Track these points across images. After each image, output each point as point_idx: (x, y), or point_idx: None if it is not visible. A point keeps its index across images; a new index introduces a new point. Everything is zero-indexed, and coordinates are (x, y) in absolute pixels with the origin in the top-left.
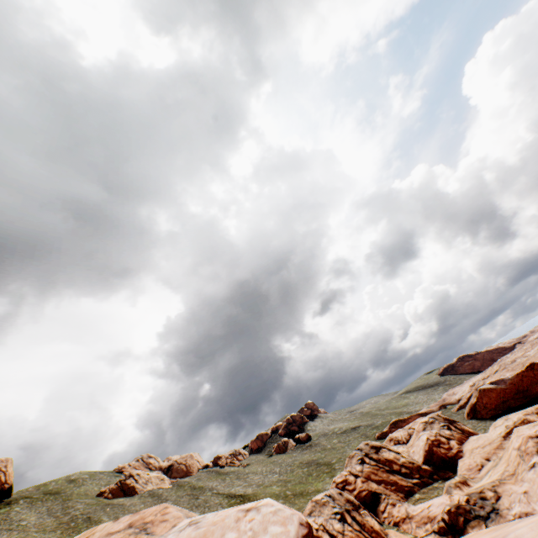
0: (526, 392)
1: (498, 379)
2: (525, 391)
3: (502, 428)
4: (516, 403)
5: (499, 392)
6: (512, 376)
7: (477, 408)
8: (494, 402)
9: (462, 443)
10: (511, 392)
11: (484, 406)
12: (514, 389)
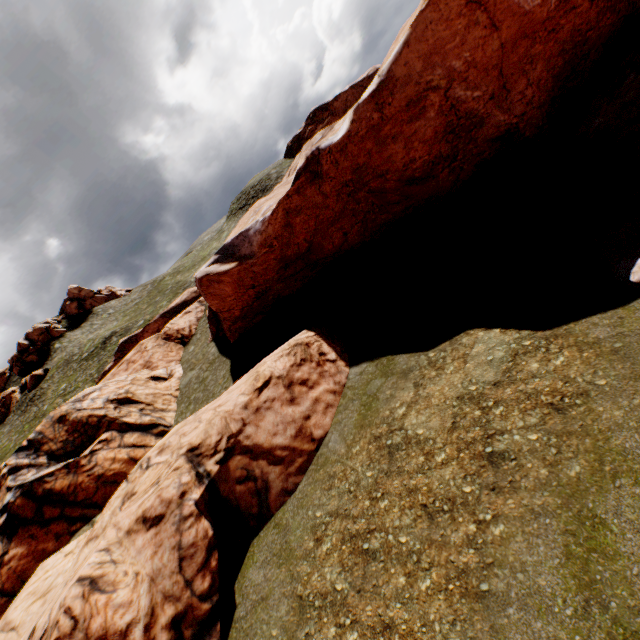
0: (313, 254)
1: (239, 235)
2: (310, 253)
3: (24, 639)
4: (295, 286)
5: (242, 279)
6: (262, 220)
7: (219, 315)
8: (238, 304)
9: (15, 596)
10: (270, 269)
11: (222, 316)
12: (277, 260)
